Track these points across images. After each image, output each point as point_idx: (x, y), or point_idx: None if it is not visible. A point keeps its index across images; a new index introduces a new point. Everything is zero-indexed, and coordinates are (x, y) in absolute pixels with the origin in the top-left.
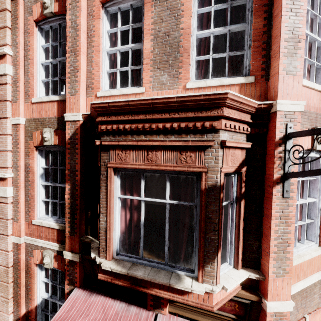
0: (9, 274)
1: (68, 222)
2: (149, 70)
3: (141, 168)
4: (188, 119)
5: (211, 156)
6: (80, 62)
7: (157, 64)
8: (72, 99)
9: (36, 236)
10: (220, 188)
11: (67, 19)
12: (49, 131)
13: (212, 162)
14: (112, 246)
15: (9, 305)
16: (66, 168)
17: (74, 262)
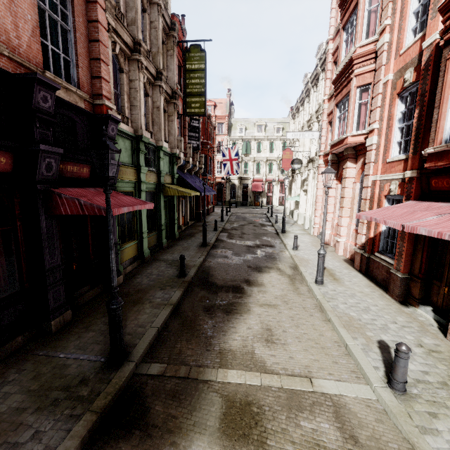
0: (366, 204)
1: (412, 144)
2: None
3: None
4: None
5: None
6: None
7: None
8: (432, 23)
9: (387, 172)
10: None
11: None
12: (409, 71)
13: None
14: (440, 135)
15: (363, 228)
16: (418, 95)
17: (412, 179)
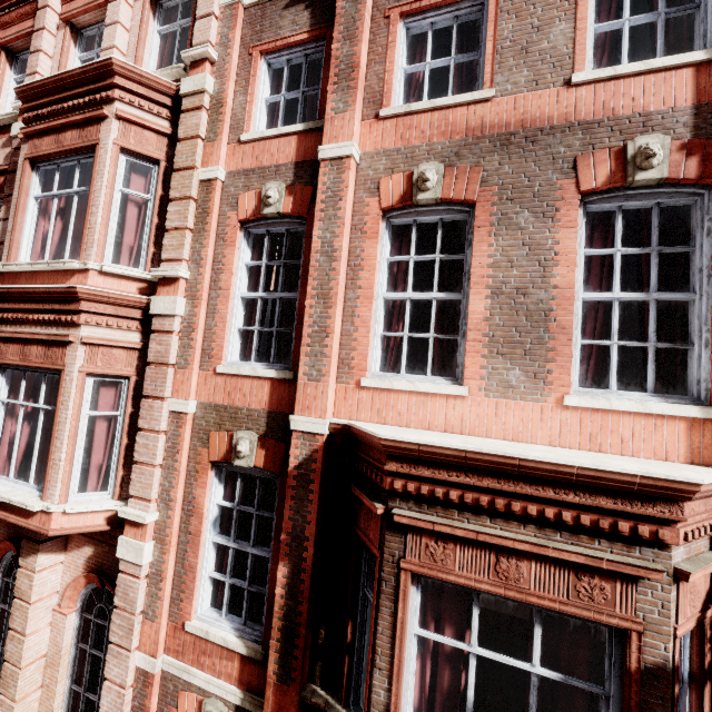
0: None
1: (277, 650)
2: (480, 355)
3: (481, 589)
4: (597, 506)
5: (651, 598)
6: (335, 320)
7: (498, 345)
8: (312, 388)
9: (190, 660)
10: (674, 673)
11: (315, 236)
12: (250, 438)
13: (655, 611)
14: None
15: None
16: (284, 528)
17: None
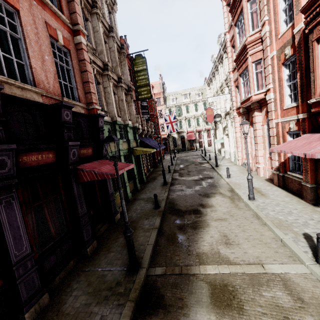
0: (274, 139)
1: (300, 96)
2: None
3: None
4: None
5: None
6: None
7: None
8: (297, 17)
9: (285, 116)
10: None
11: None
12: (288, 48)
13: None
14: (318, 89)
15: (275, 156)
16: (297, 63)
17: (304, 119)
